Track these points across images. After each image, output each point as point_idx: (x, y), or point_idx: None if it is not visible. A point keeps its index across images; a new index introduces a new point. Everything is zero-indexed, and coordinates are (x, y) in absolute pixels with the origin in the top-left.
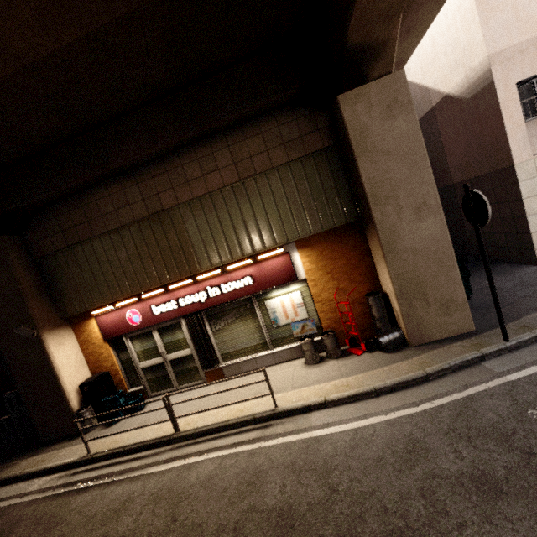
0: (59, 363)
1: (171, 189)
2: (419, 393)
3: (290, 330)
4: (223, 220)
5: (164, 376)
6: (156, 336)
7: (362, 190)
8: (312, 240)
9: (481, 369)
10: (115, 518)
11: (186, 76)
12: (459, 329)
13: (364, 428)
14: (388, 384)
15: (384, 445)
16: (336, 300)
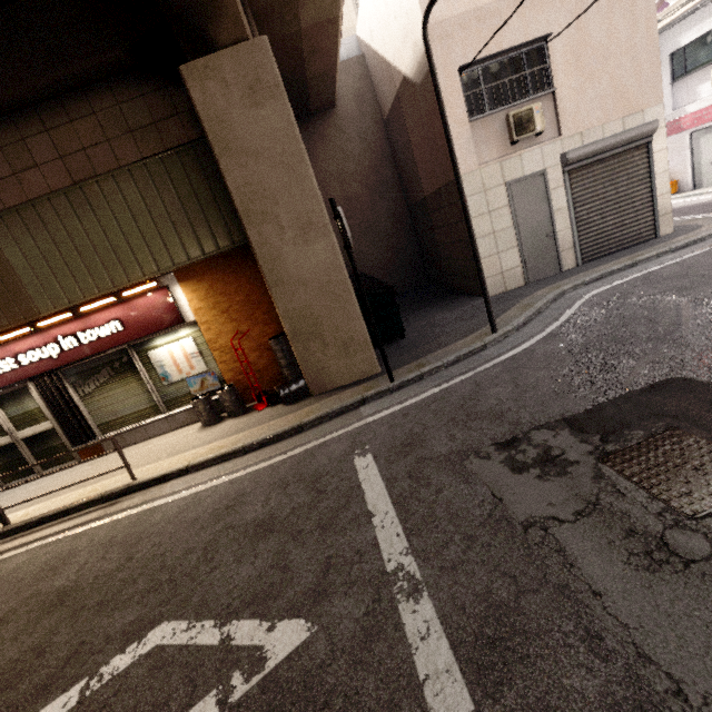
0: None
1: None
2: (284, 446)
3: (187, 387)
4: (61, 241)
5: (18, 460)
6: None
7: (232, 202)
8: (197, 270)
9: (354, 414)
10: None
11: None
12: (363, 372)
13: (207, 490)
14: (258, 440)
15: (211, 505)
16: (239, 347)
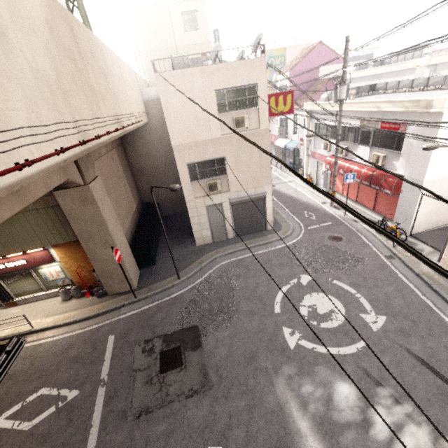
0: None
1: None
2: (91, 322)
3: (56, 282)
4: None
5: None
6: None
7: (75, 234)
8: (61, 244)
9: (118, 311)
10: None
11: None
12: (129, 288)
13: (60, 339)
14: (82, 318)
15: (61, 347)
16: (80, 271)
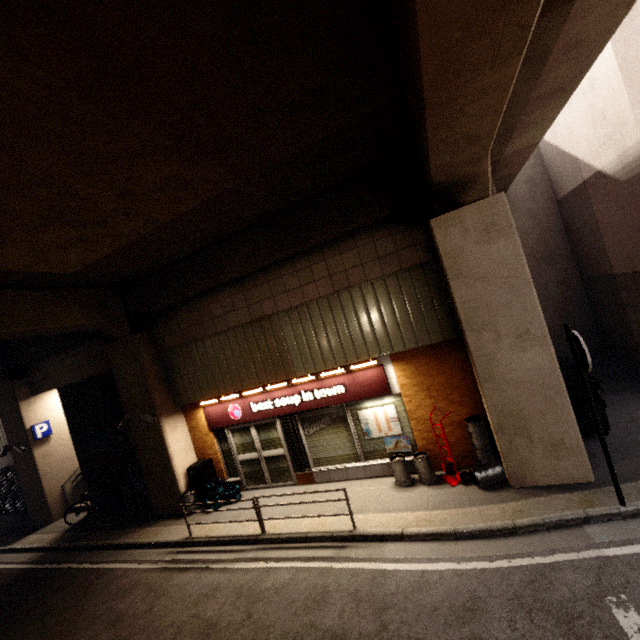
0: (172, 447)
1: (272, 297)
2: (500, 546)
3: (383, 444)
4: (318, 329)
5: (258, 471)
6: (253, 431)
7: (456, 313)
8: (407, 354)
9: (579, 534)
10: (205, 602)
11: (287, 204)
12: (572, 477)
13: (432, 572)
14: (469, 529)
15: (444, 596)
16: (433, 420)
